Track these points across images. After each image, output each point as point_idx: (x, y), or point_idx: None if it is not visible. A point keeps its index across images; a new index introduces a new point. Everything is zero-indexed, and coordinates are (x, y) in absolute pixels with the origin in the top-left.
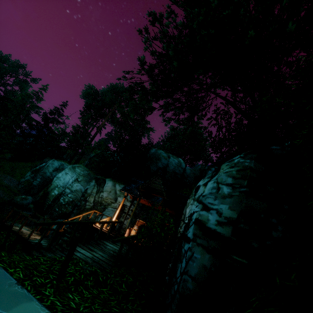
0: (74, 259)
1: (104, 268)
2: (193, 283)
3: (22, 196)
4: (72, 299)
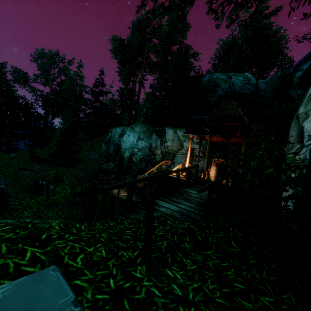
0: (159, 217)
1: (197, 221)
2: None
3: (106, 164)
4: (173, 278)
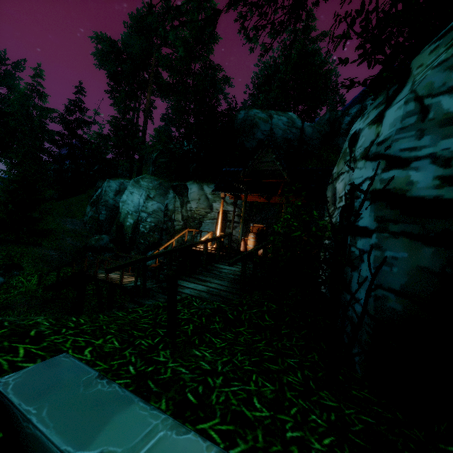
0: (183, 299)
1: (229, 300)
2: (401, 301)
3: (95, 238)
4: (201, 356)
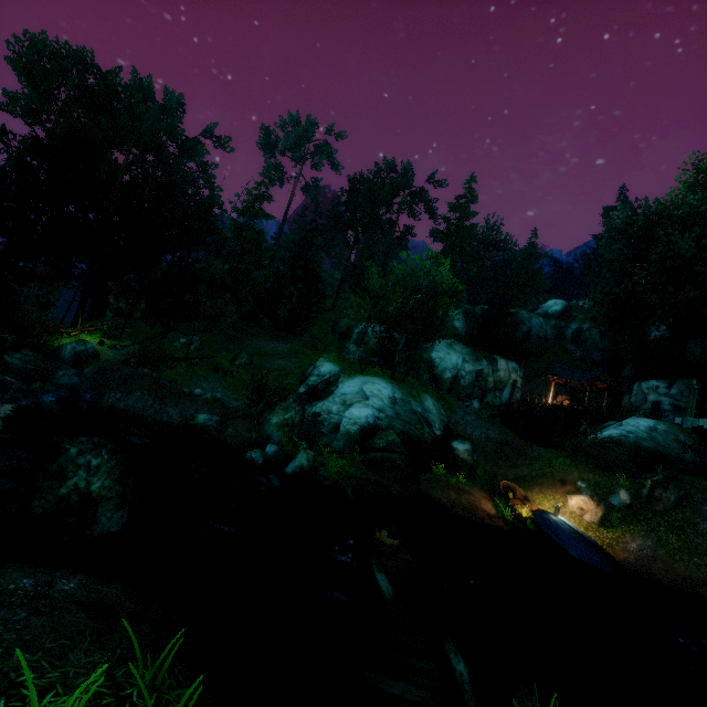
0: None
1: None
2: None
3: None
4: None
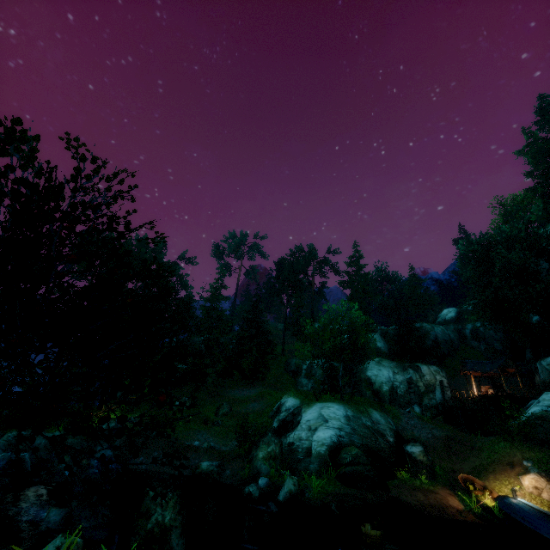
0: None
1: None
2: None
3: None
4: None
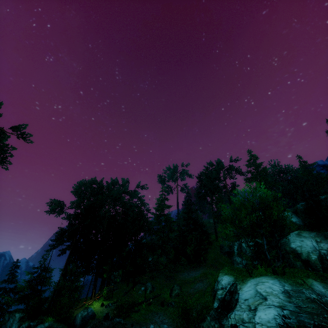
0: None
1: None
2: None
3: None
4: None
